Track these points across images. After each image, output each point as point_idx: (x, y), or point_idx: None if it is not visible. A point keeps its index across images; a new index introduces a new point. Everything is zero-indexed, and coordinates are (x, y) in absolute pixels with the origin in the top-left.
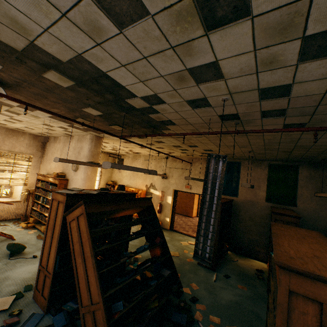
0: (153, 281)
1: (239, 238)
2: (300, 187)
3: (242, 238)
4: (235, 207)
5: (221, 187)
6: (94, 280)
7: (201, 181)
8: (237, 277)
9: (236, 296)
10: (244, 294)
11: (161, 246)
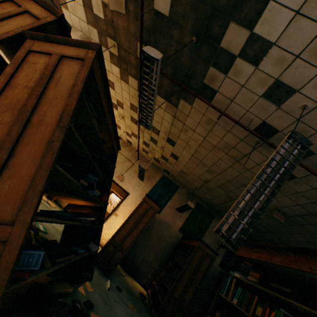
0: (79, 248)
1: (137, 253)
2: (208, 232)
3: (139, 255)
4: (151, 222)
5: (284, 171)
6: (30, 172)
7: (141, 180)
8: (127, 294)
9: (129, 316)
10: (135, 316)
11: (95, 211)
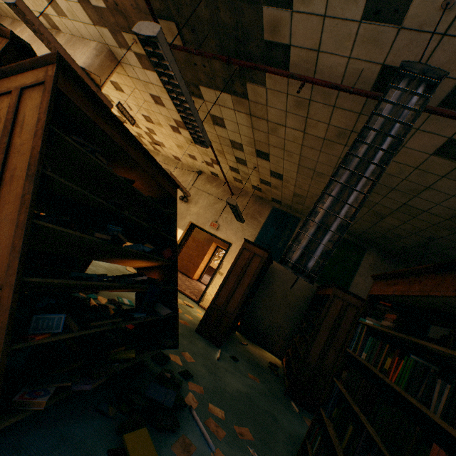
0: (137, 313)
1: (258, 317)
2: (359, 275)
3: (262, 319)
4: (270, 275)
5: (395, 142)
6: (10, 235)
7: (240, 222)
8: (247, 364)
9: (247, 386)
10: (257, 387)
11: (165, 270)
